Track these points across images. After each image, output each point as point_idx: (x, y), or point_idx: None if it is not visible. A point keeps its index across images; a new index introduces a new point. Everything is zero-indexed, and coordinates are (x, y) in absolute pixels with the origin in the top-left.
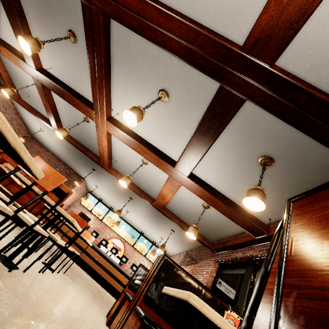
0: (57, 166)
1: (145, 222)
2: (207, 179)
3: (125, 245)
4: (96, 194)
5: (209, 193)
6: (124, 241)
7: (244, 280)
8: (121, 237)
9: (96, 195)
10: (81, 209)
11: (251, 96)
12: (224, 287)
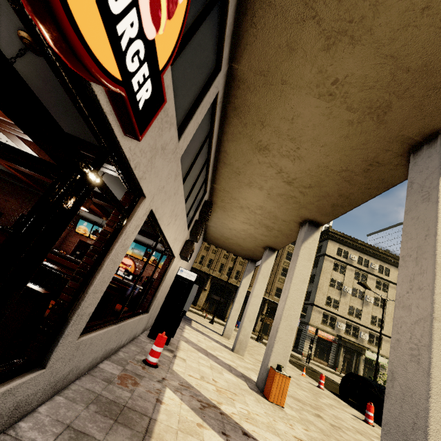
0: (31, 199)
1: (139, 235)
2: (110, 186)
3: (135, 261)
4: (89, 218)
5: (99, 200)
6: (133, 258)
7: (260, 266)
8: (128, 255)
9: (90, 220)
10: (80, 238)
11: (12, 131)
12: (186, 273)
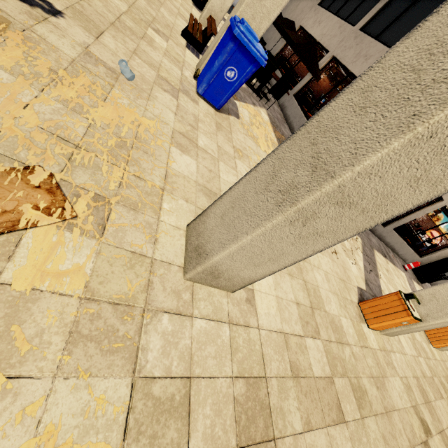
0: None
1: None
2: None
3: (443, 239)
4: None
5: None
6: (443, 235)
7: None
8: (440, 231)
9: None
10: None
11: None
12: None
